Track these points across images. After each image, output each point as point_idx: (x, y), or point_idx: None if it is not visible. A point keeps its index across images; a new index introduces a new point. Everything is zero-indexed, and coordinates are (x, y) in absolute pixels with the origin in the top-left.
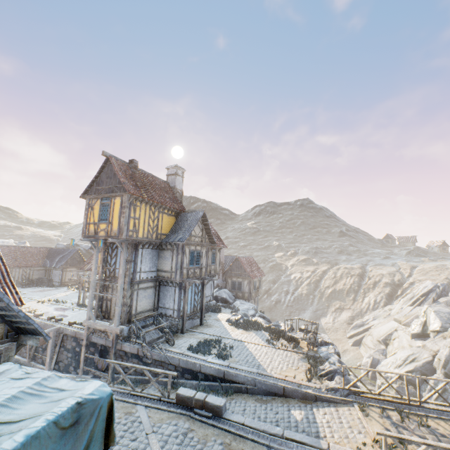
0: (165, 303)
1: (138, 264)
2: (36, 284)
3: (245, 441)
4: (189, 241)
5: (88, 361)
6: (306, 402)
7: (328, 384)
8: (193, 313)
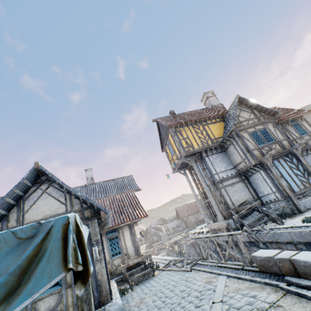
0: (262, 191)
1: (210, 168)
2: (203, 222)
3: None
4: (241, 127)
5: None
6: None
7: None
8: (307, 190)
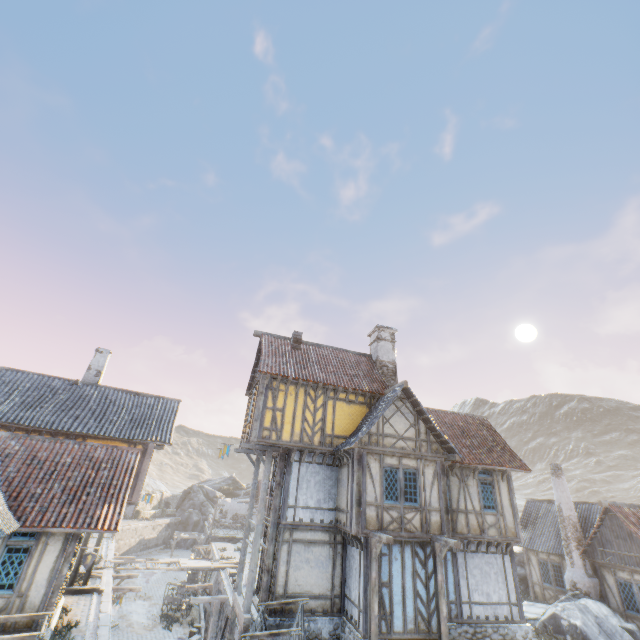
0: (351, 587)
1: (290, 489)
2: None
3: None
4: (378, 446)
5: None
6: None
7: None
8: (416, 636)
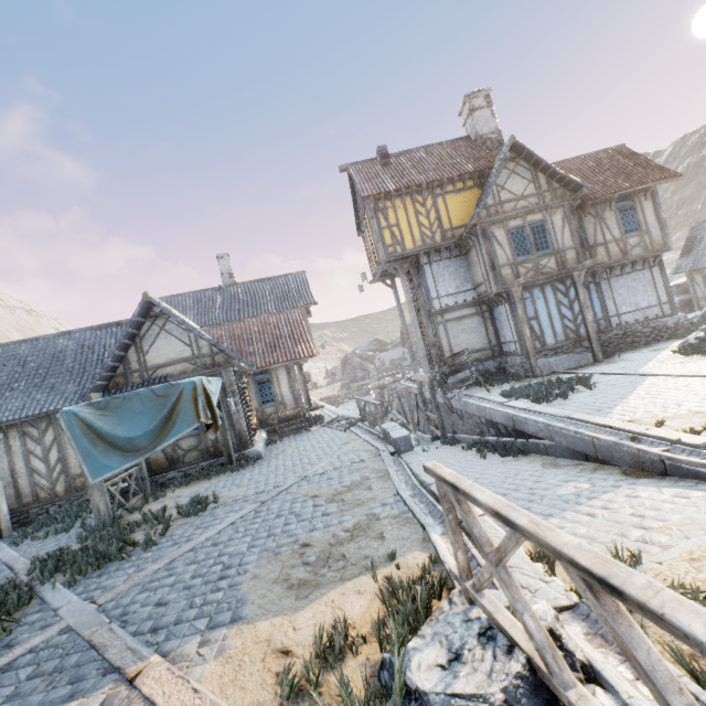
0: (504, 335)
1: (429, 287)
2: None
3: (385, 481)
4: (498, 216)
5: (430, 420)
6: (633, 474)
7: None
8: (567, 343)
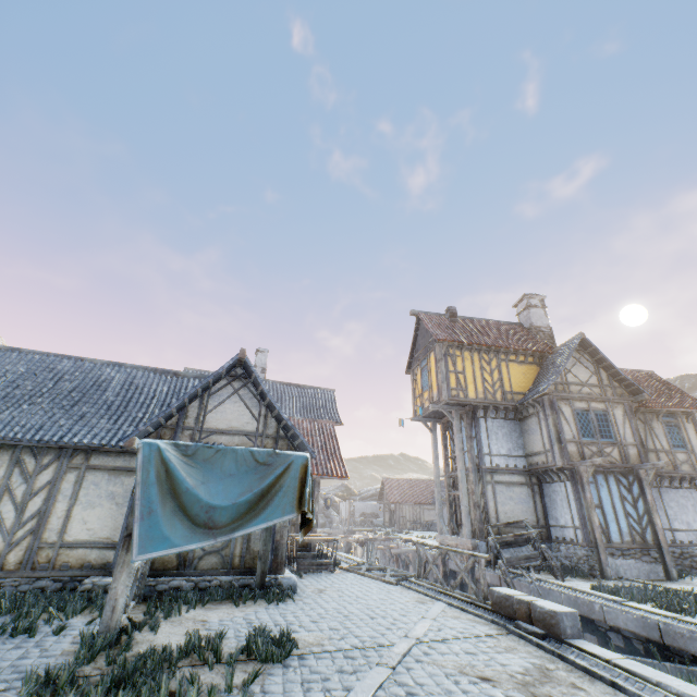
0: (557, 516)
1: (482, 441)
2: (428, 527)
3: (591, 681)
4: (565, 393)
5: None
6: None
7: None
8: (633, 546)
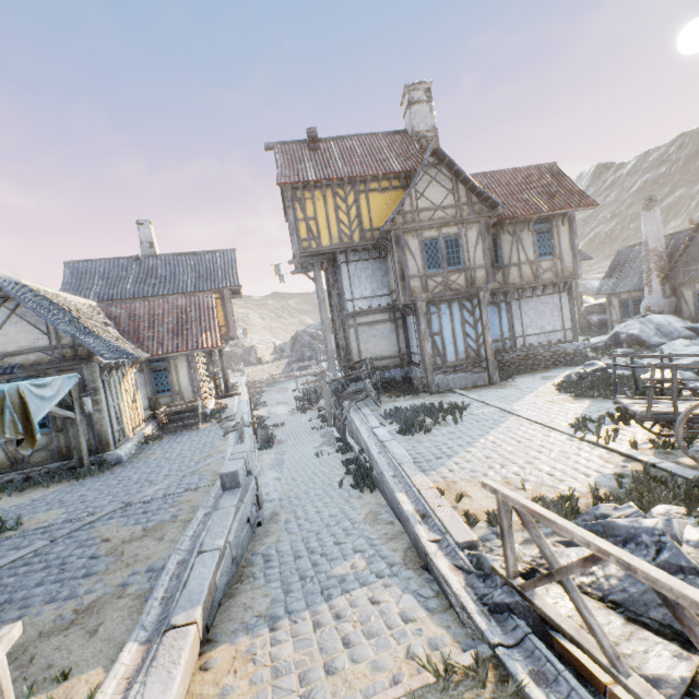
0: (412, 345)
1: (344, 288)
2: None
3: (184, 530)
4: (414, 224)
5: None
6: (408, 559)
7: (497, 546)
8: (467, 362)
